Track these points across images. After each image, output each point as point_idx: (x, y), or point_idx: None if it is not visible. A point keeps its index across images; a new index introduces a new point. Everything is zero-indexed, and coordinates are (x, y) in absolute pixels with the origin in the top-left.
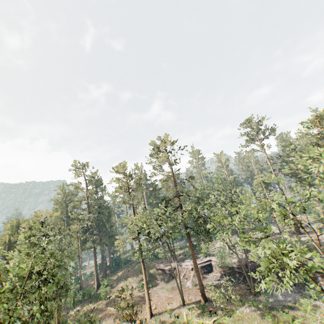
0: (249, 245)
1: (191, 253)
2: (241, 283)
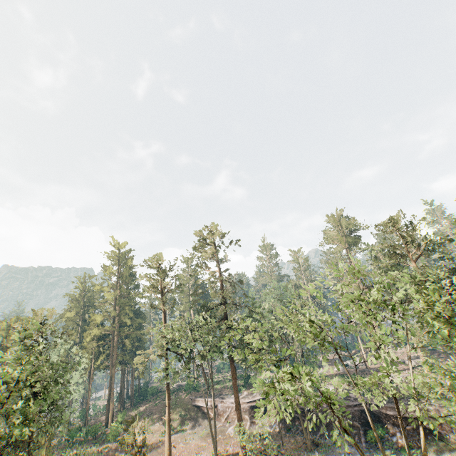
0: (262, 365)
1: (233, 383)
2: (299, 433)
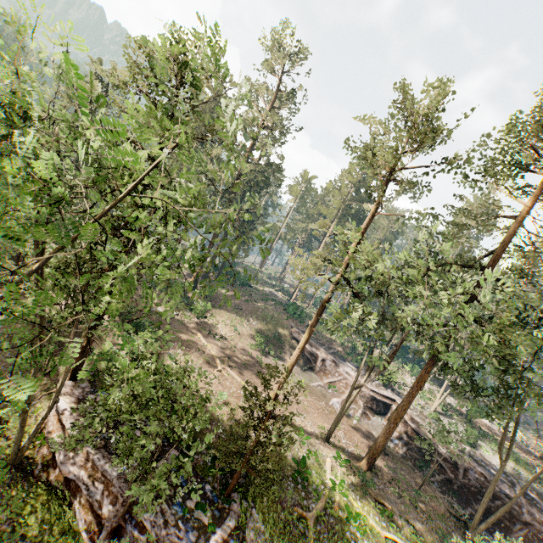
0: None
1: (412, 390)
2: (434, 484)
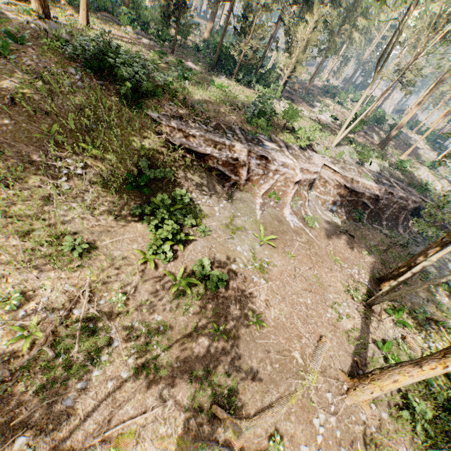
0: None
1: None
2: (368, 225)
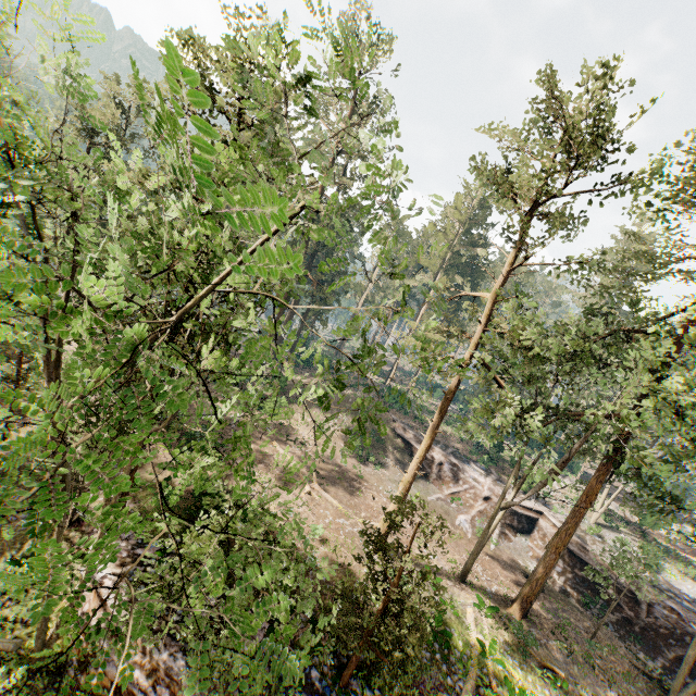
0: None
1: (579, 507)
2: (609, 627)
